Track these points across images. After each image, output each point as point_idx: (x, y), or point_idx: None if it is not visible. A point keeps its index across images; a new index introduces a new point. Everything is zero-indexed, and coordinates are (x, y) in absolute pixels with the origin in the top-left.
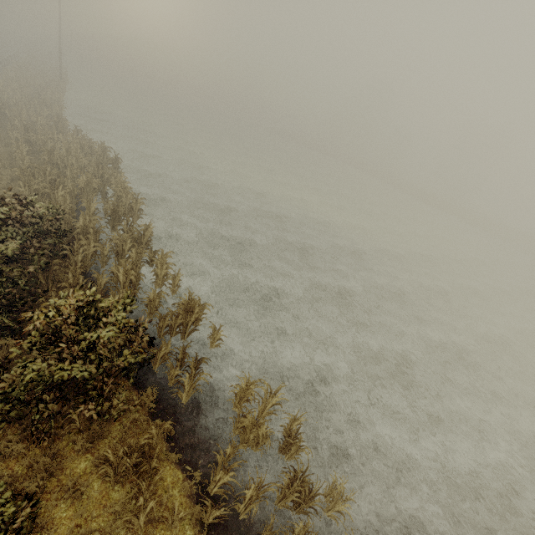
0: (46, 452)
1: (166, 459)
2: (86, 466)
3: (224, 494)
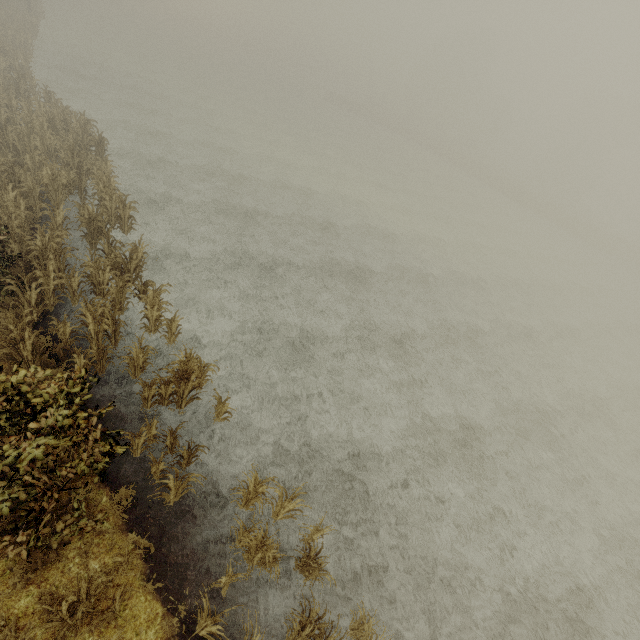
0: None
1: (142, 587)
2: (28, 603)
3: None
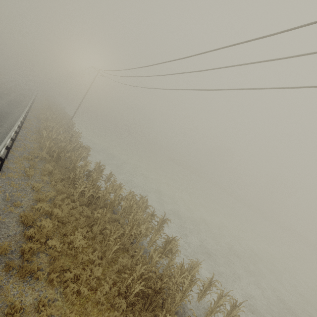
0: None
1: None
2: None
3: None
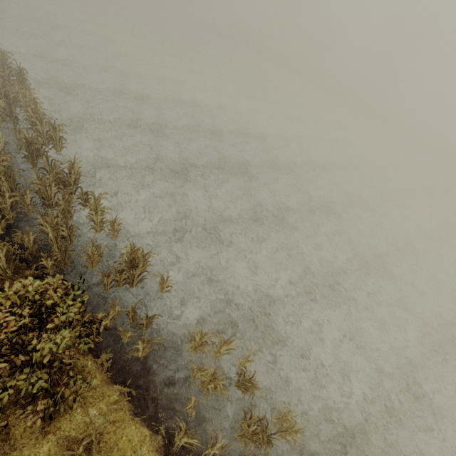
0: (1, 446)
1: (131, 419)
2: (49, 447)
3: (190, 447)
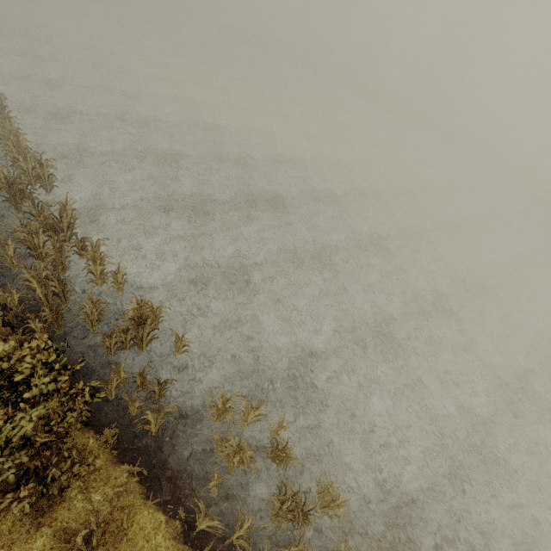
0: None
1: (143, 504)
2: (44, 542)
3: (213, 531)
